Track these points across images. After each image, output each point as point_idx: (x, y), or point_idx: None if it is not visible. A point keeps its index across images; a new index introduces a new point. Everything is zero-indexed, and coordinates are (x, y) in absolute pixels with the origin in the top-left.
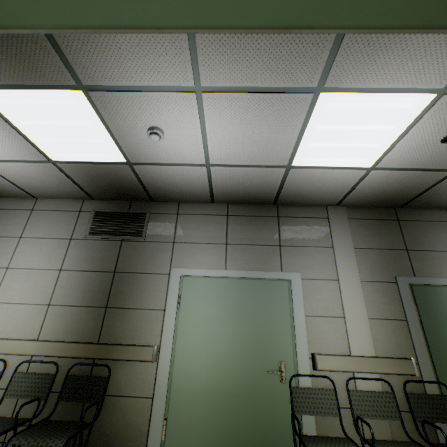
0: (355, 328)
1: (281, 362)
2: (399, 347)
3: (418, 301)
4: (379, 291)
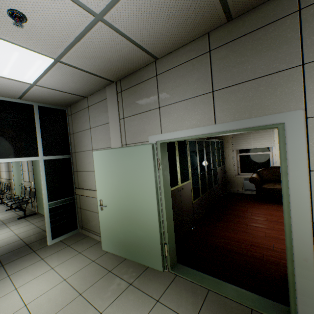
0: (27, 174)
1: (21, 183)
2: (32, 179)
3: (33, 165)
4: (30, 162)
